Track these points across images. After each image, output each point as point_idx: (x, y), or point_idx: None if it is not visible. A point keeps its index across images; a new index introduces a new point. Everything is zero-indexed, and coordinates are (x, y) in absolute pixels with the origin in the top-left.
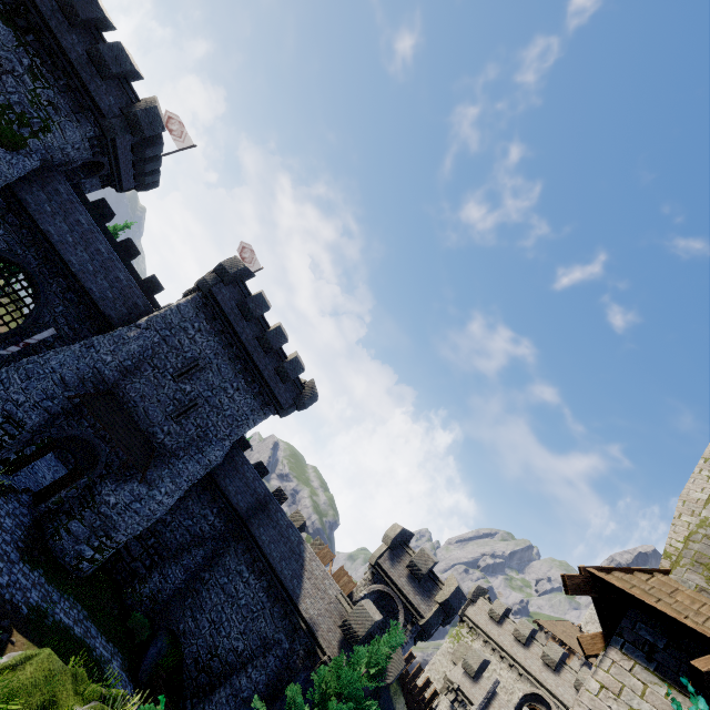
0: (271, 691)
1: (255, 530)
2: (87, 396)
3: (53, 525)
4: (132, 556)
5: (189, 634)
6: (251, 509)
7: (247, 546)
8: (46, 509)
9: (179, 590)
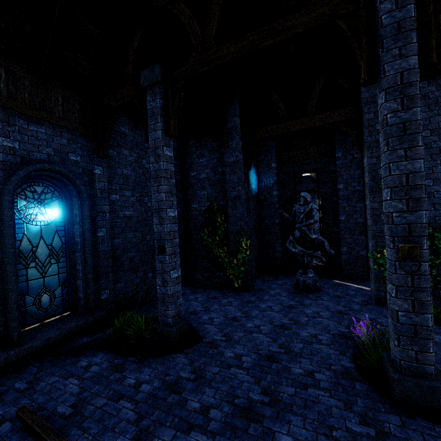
0: None
1: None
2: None
3: None
4: None
5: None
6: None
7: None
8: None
9: None
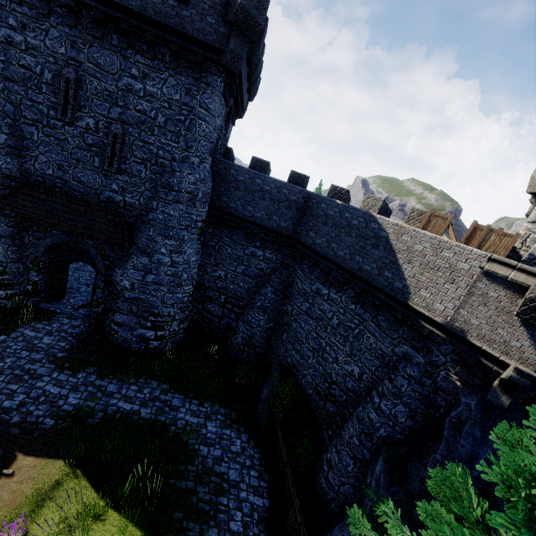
0: (423, 422)
1: (309, 241)
2: (2, 201)
3: (107, 324)
4: (217, 316)
5: (298, 366)
6: (293, 222)
7: (310, 262)
8: (95, 314)
9: (270, 330)
